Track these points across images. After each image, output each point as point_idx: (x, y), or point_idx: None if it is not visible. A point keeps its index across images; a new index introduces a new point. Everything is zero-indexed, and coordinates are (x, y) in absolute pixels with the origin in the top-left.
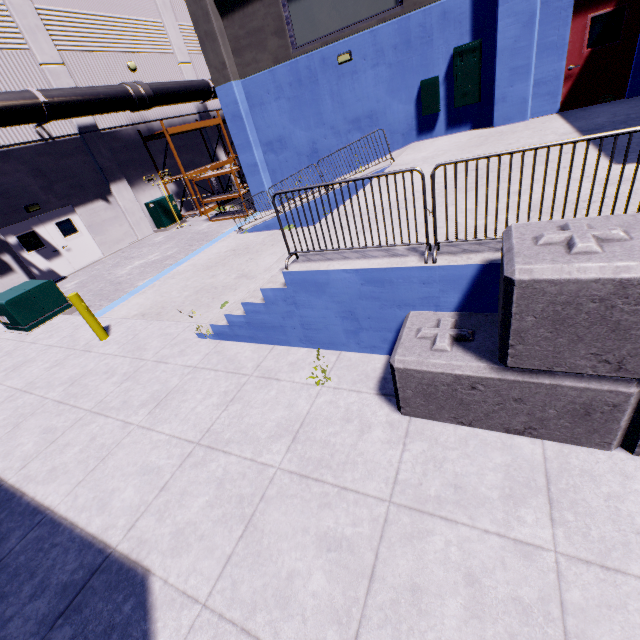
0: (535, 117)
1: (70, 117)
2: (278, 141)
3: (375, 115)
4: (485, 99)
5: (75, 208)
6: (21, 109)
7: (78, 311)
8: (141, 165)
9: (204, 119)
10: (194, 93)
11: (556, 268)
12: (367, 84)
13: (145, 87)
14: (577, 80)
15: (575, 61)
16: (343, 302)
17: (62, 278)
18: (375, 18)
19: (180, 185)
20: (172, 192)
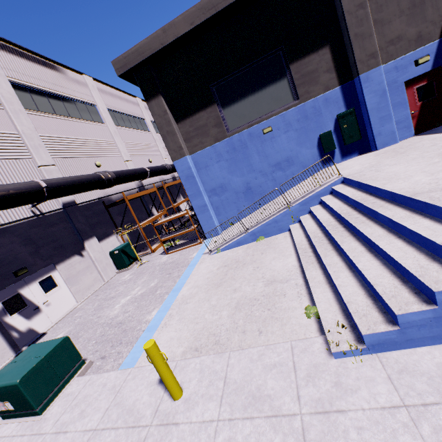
0: (400, 140)
1: (61, 196)
2: (220, 187)
3: (290, 159)
4: (363, 137)
5: (56, 265)
6: (27, 193)
7: (154, 365)
8: (105, 224)
9: (142, 190)
10: (138, 175)
11: None
12: (282, 142)
13: (111, 173)
14: (418, 118)
15: (414, 109)
16: None
17: (41, 335)
18: (282, 108)
19: (131, 234)
20: (126, 240)
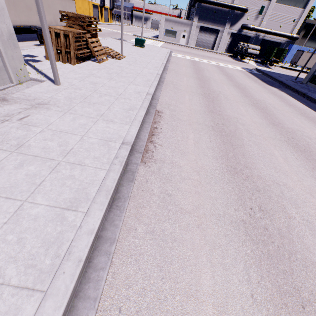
0: None
1: None
2: (293, 55)
3: None
4: None
5: None
6: None
7: None
8: None
9: None
10: None
11: None
12: None
13: None
14: None
15: None
16: None
17: None
18: (314, 48)
19: None
20: None
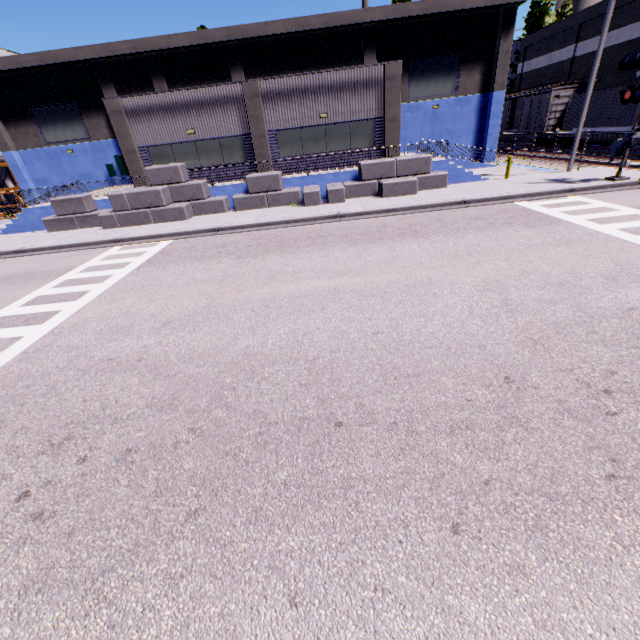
0: None
1: None
2: (44, 180)
3: (91, 174)
4: None
5: None
6: None
7: None
8: None
9: None
10: None
11: (54, 199)
12: (84, 162)
13: None
14: None
15: None
16: (39, 216)
17: None
18: (81, 140)
19: None
20: None
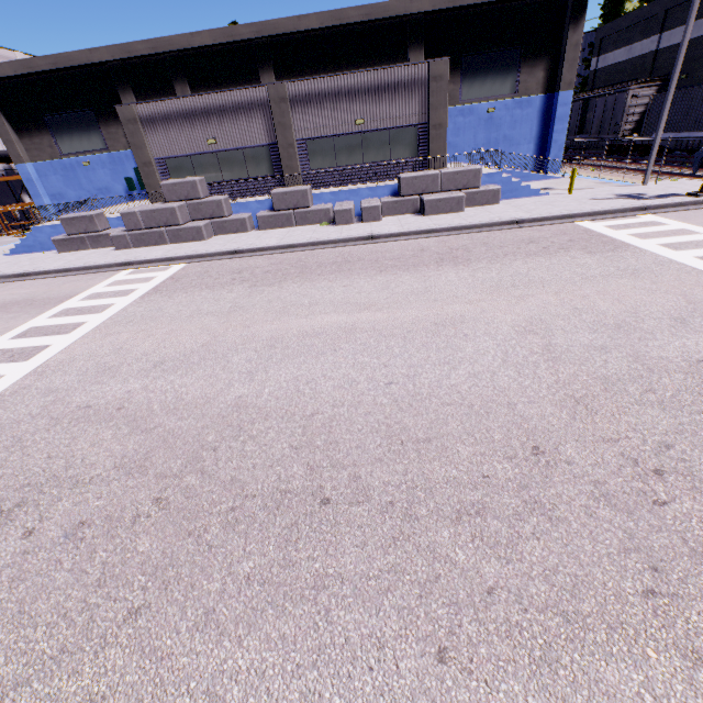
0: None
1: None
2: (59, 195)
3: (109, 188)
4: None
5: None
6: None
7: None
8: None
9: (10, 174)
10: (1, 159)
11: (64, 217)
12: (102, 175)
13: None
14: None
15: None
16: (49, 235)
17: None
18: (99, 151)
19: None
20: None
